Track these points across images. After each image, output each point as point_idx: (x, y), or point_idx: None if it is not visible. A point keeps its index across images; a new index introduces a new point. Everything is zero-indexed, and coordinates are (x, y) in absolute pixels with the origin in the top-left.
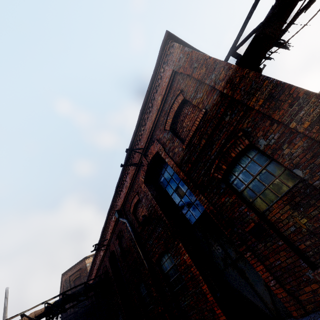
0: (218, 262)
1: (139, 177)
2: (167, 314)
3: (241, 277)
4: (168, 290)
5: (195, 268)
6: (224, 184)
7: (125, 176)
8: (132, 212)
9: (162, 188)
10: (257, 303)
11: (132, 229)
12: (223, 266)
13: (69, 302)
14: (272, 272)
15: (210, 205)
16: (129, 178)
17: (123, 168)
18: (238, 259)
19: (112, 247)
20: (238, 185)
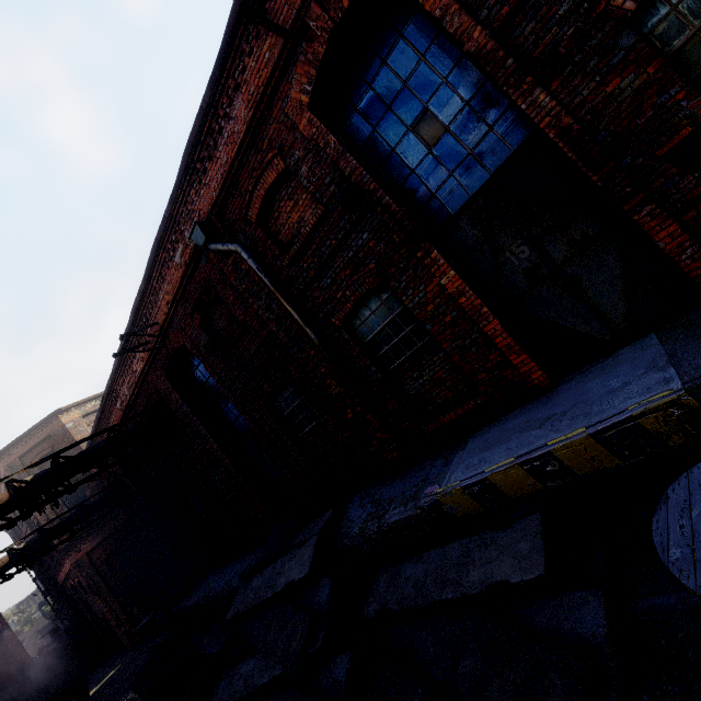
0: (513, 282)
1: (287, 92)
2: (371, 415)
3: (567, 294)
4: (377, 371)
5: (473, 295)
6: (633, 32)
7: (226, 100)
8: (257, 218)
9: (362, 130)
10: (591, 331)
11: (260, 266)
12: (526, 287)
13: (79, 472)
14: (696, 232)
15: (566, 114)
16: (244, 104)
17: (218, 66)
18: (571, 258)
19: (176, 339)
20: (670, 35)
